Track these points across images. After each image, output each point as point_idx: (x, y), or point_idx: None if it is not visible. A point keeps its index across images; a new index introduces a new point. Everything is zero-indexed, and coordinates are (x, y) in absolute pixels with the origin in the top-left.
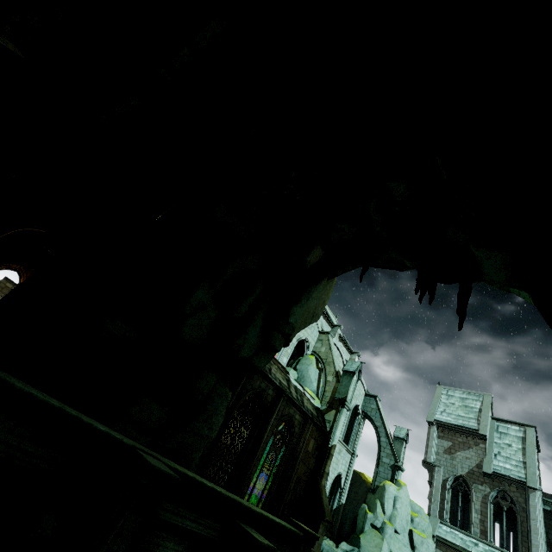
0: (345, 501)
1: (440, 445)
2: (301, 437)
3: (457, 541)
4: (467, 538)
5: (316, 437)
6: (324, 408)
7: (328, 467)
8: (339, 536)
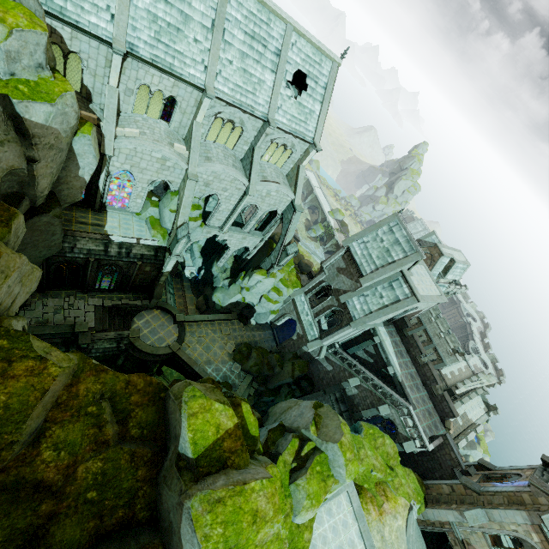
0: (254, 257)
1: (338, 262)
2: (130, 270)
3: (300, 308)
4: (307, 310)
5: (152, 266)
6: (167, 247)
7: (163, 279)
8: (244, 269)
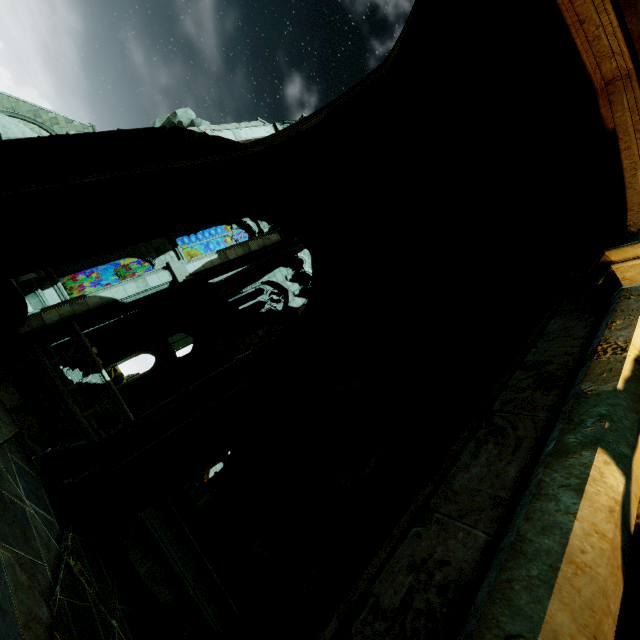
0: None
1: None
2: None
3: None
4: None
5: None
6: None
7: None
8: None
